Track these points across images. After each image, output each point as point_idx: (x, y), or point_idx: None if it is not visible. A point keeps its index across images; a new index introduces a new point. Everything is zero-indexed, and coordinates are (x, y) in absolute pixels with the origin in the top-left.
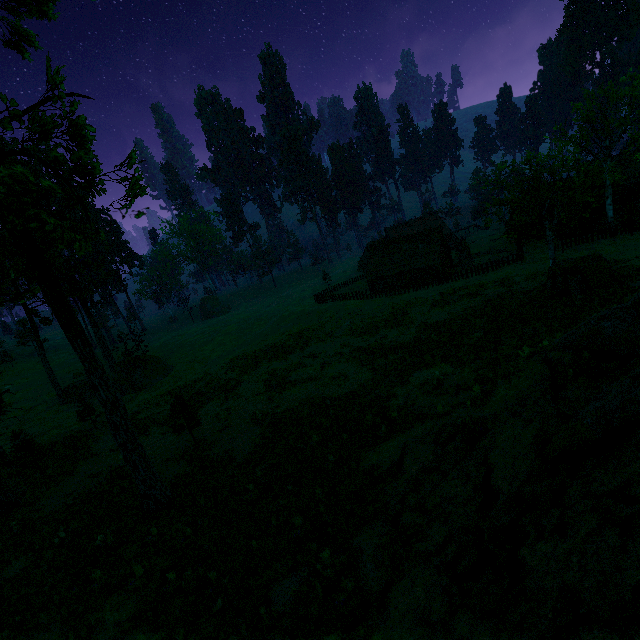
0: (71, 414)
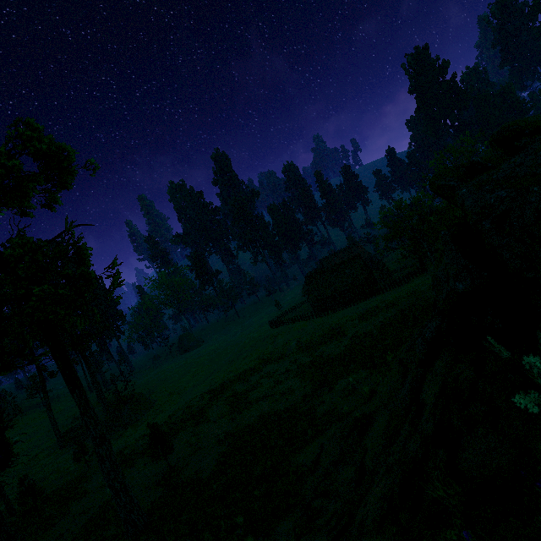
0: (68, 457)
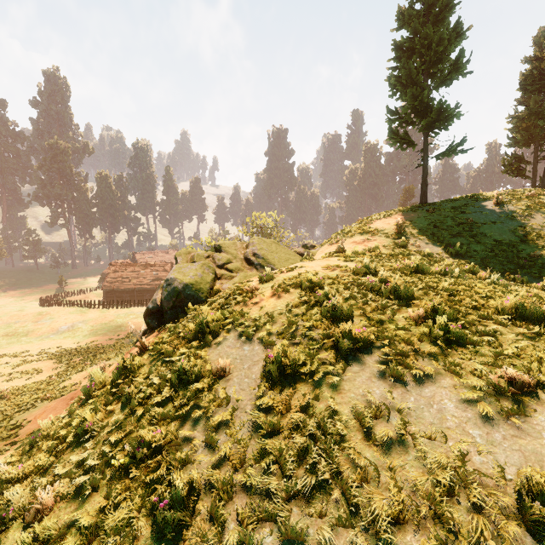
0: None
